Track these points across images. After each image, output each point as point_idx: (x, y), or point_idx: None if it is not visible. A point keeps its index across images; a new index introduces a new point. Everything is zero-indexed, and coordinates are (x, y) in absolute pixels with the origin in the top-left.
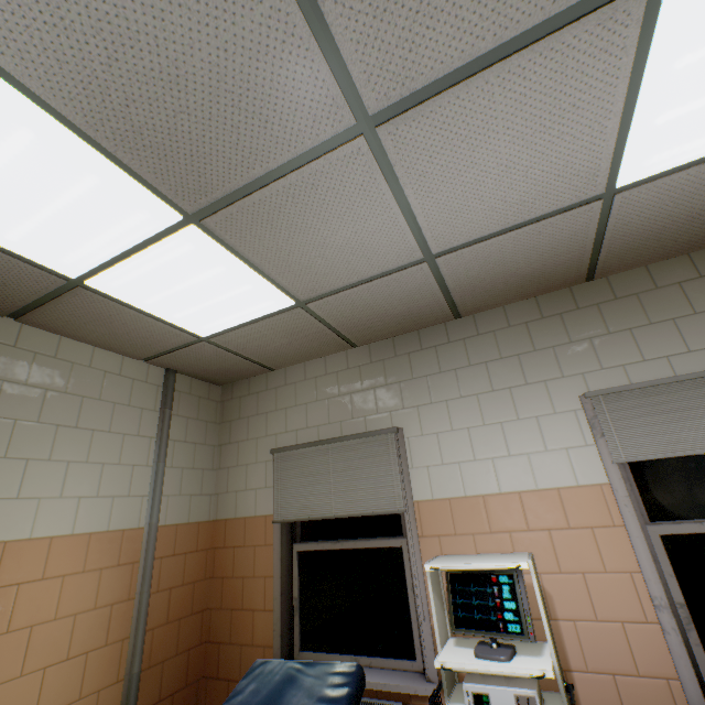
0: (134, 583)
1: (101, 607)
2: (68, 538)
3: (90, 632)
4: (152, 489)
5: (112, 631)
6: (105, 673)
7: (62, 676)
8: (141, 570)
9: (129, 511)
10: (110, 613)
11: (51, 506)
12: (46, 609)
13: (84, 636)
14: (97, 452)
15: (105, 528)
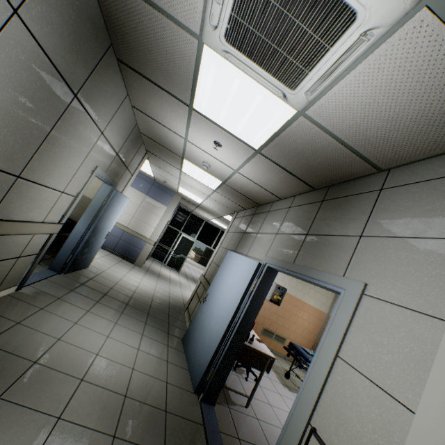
0: (320, 324)
1: (313, 324)
2: (312, 306)
3: (311, 328)
4: (330, 305)
5: (314, 331)
6: (311, 337)
7: (305, 332)
8: (323, 322)
9: (324, 308)
10: (315, 327)
11: (311, 298)
12: (306, 318)
13: (309, 327)
14: (321, 291)
15: (318, 308)
